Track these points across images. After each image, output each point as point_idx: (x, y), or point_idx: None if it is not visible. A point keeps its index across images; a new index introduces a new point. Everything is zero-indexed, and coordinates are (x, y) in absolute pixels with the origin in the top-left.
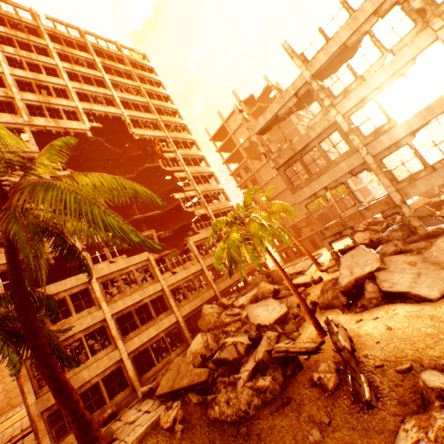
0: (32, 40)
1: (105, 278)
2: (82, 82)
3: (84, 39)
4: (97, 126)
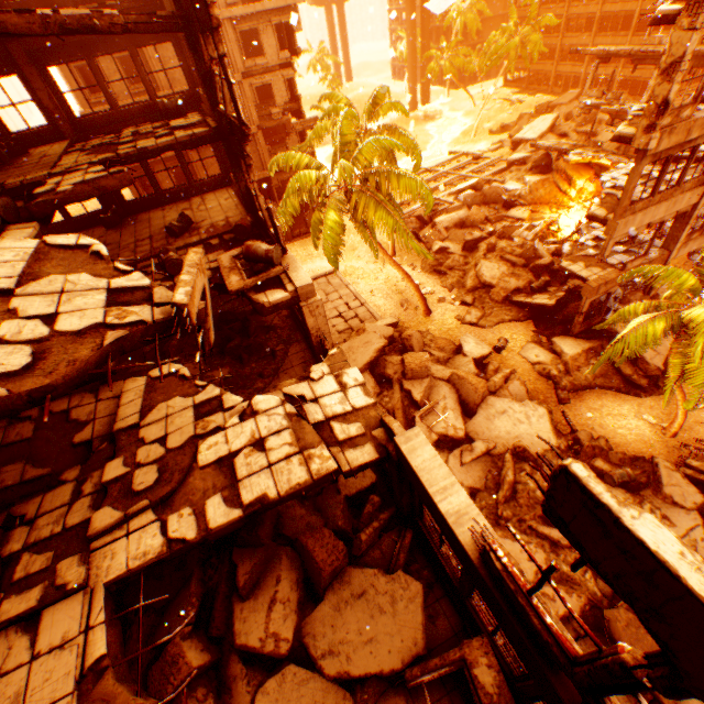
0: None
1: None
2: None
3: None
4: None
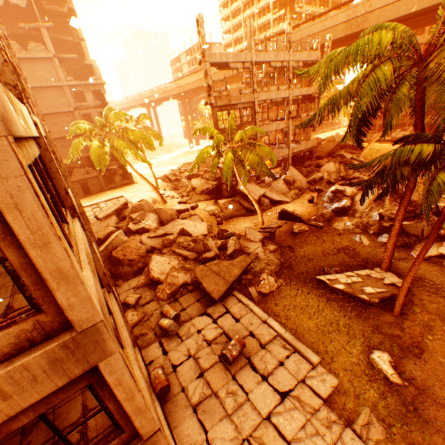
0: None
1: None
2: None
3: None
4: None
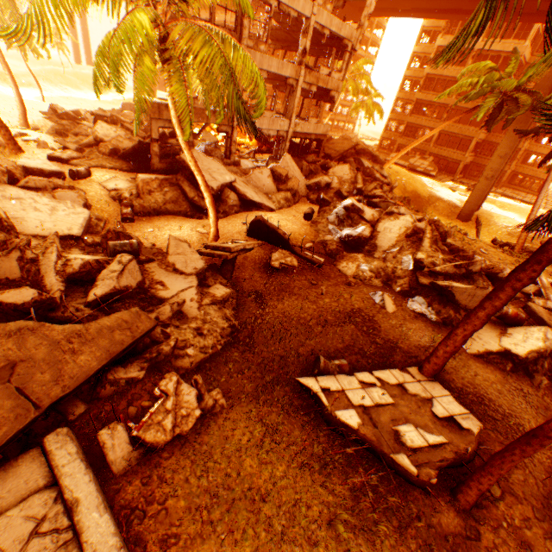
0: None
1: None
2: None
3: None
4: None
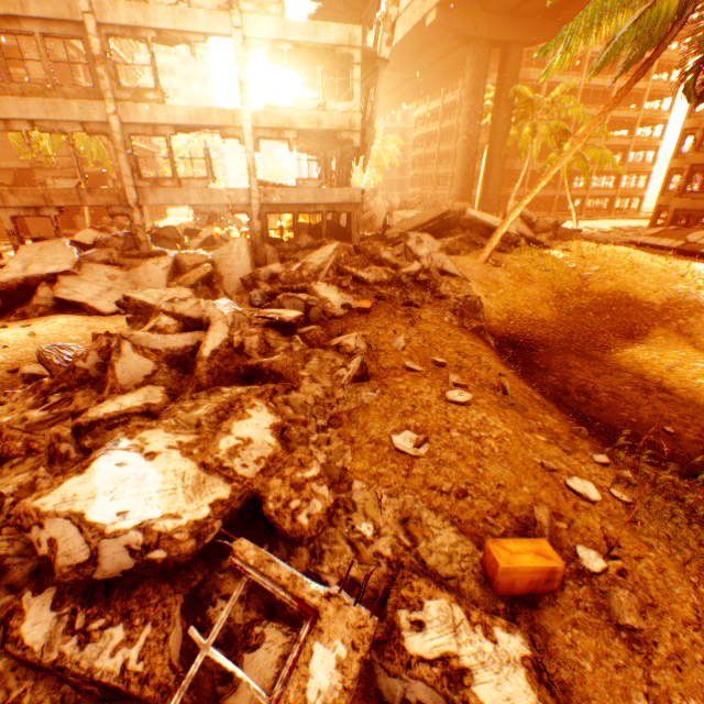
0: None
1: None
2: None
3: None
4: None
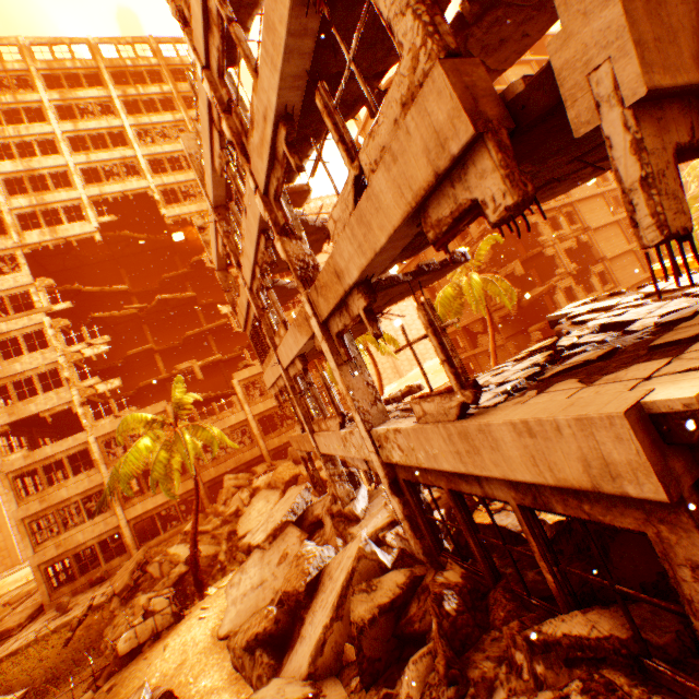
0: (21, 101)
1: (108, 437)
2: (91, 147)
3: (97, 60)
4: (109, 221)
